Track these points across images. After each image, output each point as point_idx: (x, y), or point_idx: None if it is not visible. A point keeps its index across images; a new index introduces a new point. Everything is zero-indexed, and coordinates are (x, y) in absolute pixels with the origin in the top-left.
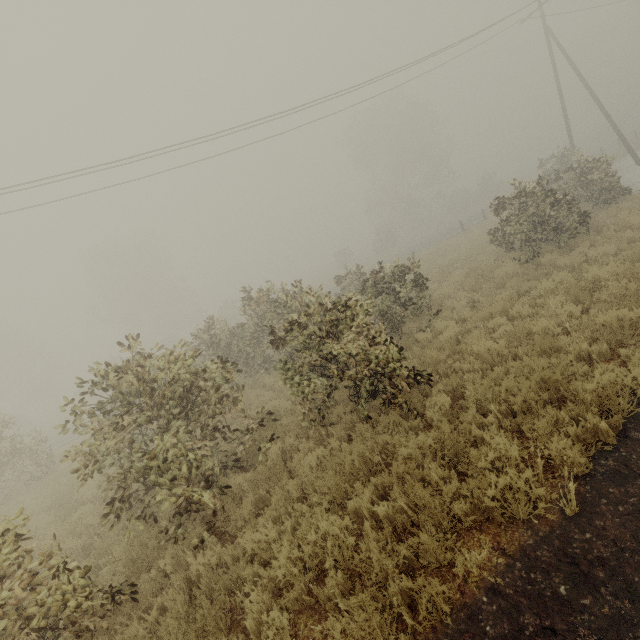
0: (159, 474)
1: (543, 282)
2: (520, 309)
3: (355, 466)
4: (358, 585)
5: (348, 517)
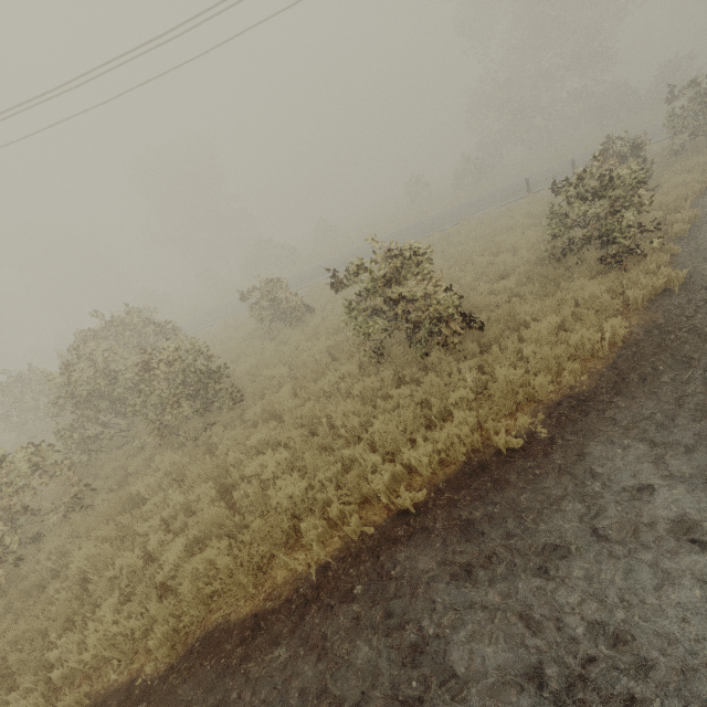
0: None
1: (268, 454)
2: (200, 494)
3: None
4: None
5: None
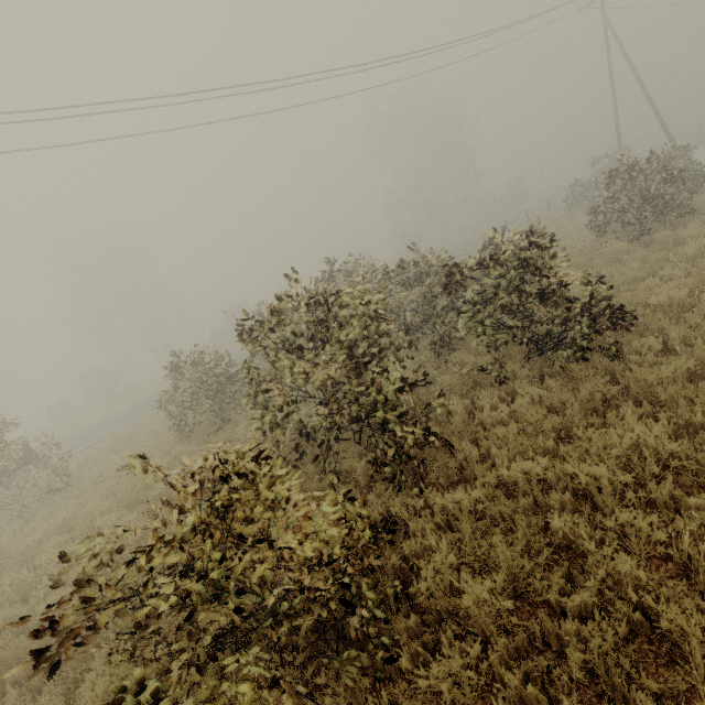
0: (389, 409)
1: (681, 248)
2: (671, 271)
3: (583, 404)
4: (694, 487)
5: (659, 425)
